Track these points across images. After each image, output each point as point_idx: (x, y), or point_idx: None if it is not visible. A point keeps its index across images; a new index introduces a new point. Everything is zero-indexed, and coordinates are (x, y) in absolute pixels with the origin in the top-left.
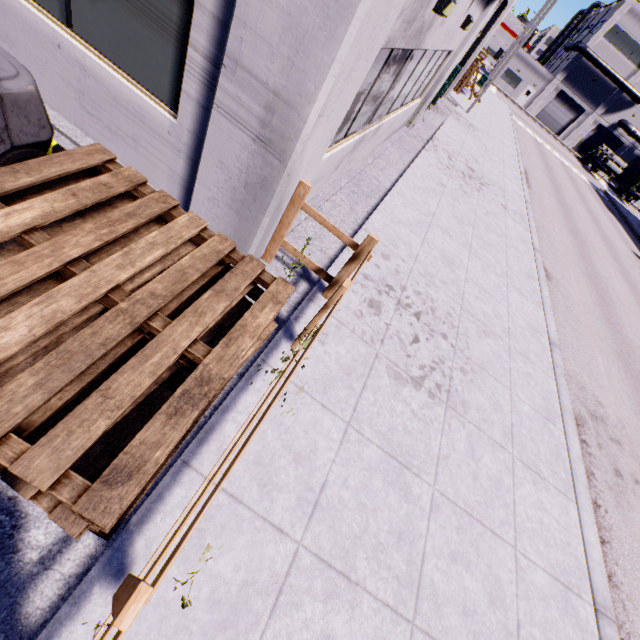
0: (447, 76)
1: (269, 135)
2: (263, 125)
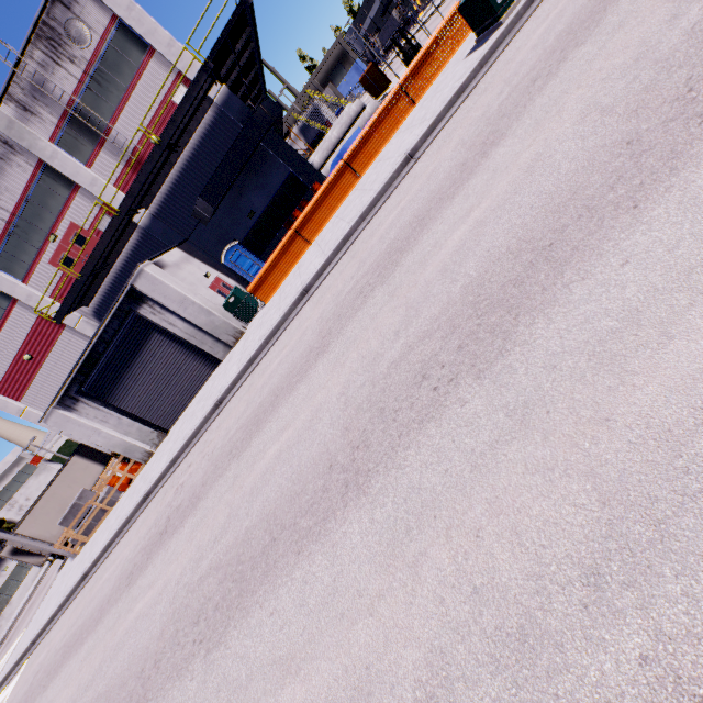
0: None
1: None
2: None
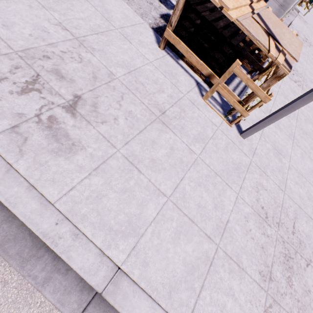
0: None
1: (284, 4)
2: (283, 1)
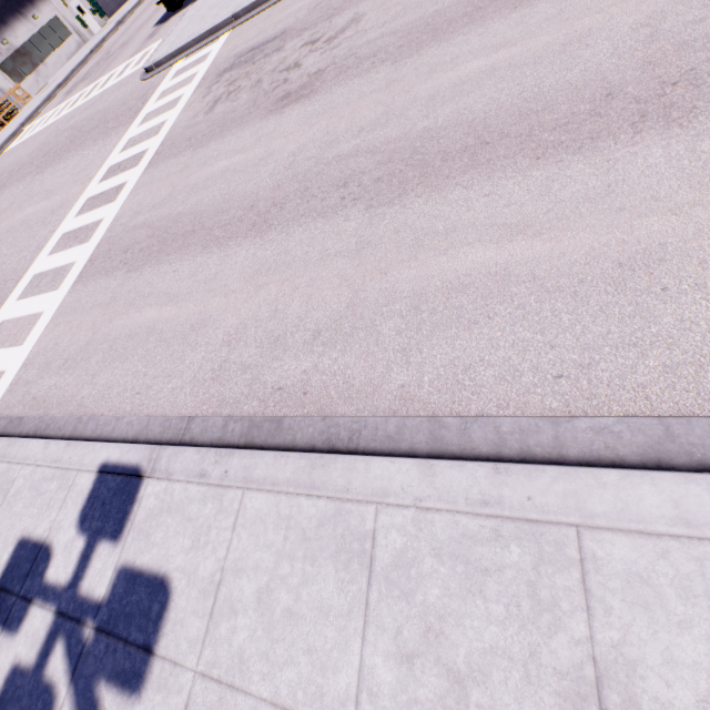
0: (72, 17)
1: None
2: None
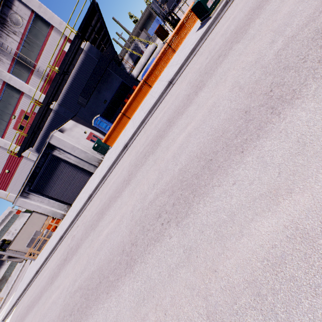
0: None
1: None
2: None
